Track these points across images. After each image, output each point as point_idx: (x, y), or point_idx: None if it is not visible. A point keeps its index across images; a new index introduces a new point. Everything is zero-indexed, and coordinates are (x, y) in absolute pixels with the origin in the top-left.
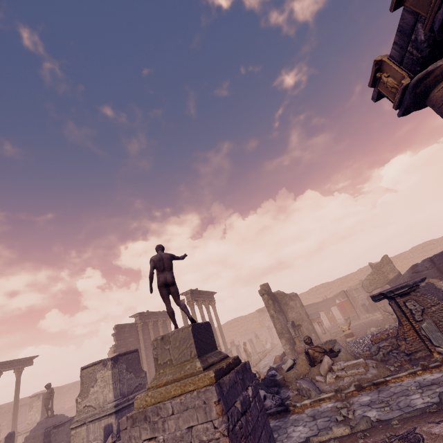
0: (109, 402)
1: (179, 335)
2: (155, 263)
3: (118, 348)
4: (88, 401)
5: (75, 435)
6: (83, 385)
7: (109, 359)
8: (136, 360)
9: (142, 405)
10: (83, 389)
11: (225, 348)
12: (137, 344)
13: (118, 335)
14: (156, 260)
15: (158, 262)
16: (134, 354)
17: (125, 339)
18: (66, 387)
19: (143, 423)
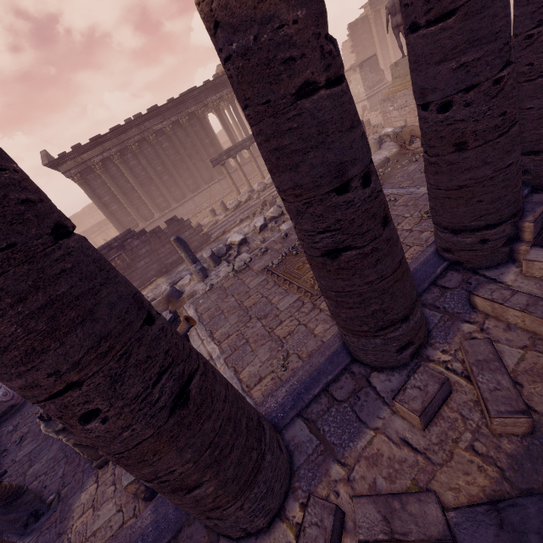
0: (362, 94)
1: (404, 62)
2: (389, 10)
3: (355, 48)
4: None
5: None
6: None
7: (357, 67)
8: (375, 63)
9: (387, 96)
10: None
11: None
12: (371, 39)
13: (352, 35)
14: (390, 8)
15: (391, 9)
16: (373, 59)
17: (359, 38)
18: None
19: (388, 101)
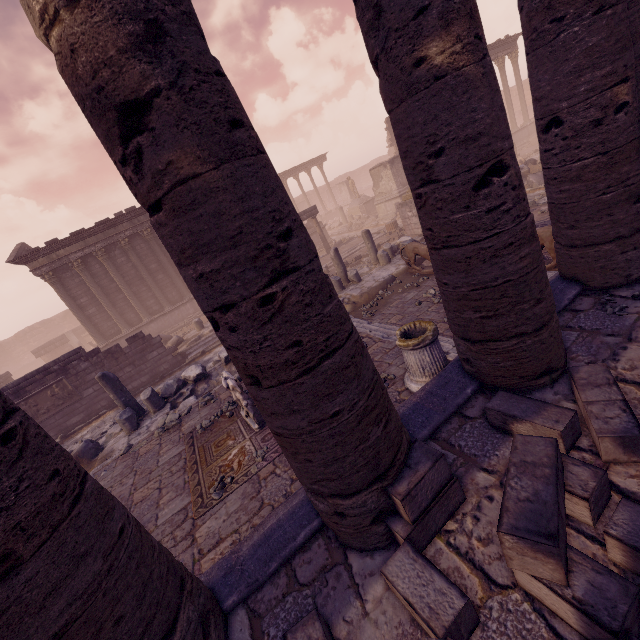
0: (394, 191)
1: None
2: None
3: (394, 142)
4: (381, 190)
5: (378, 208)
6: (374, 181)
7: (387, 163)
8: None
9: (405, 200)
10: (375, 183)
11: (524, 120)
12: None
13: (390, 129)
14: None
15: None
16: None
17: None
18: (357, 171)
19: (406, 206)
